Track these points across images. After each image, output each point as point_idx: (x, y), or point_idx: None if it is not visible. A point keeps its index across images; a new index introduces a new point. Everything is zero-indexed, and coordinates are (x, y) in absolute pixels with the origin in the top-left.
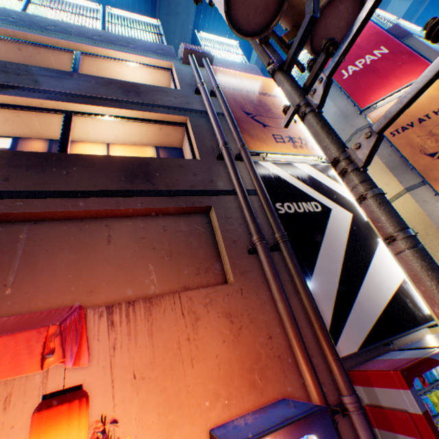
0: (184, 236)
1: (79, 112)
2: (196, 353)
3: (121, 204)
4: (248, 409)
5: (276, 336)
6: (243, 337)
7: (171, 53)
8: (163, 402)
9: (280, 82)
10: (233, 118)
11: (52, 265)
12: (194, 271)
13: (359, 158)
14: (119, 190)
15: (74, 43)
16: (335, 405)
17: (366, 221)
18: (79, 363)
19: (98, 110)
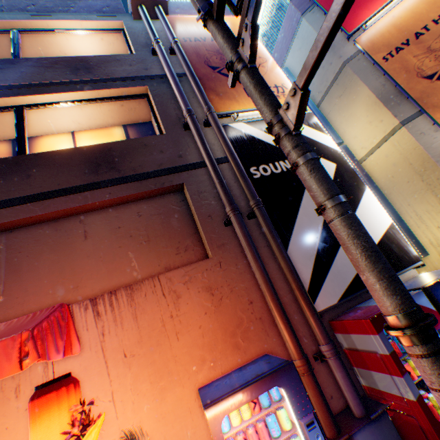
0: (160, 219)
1: (30, 104)
2: (180, 327)
3: (89, 198)
4: (233, 367)
5: (257, 300)
6: (224, 306)
7: (120, 9)
8: (154, 373)
9: (213, 34)
10: (196, 78)
11: (36, 268)
12: (174, 252)
13: (290, 121)
14: (85, 184)
15: (7, 21)
16: (316, 352)
17: (352, 170)
18: (72, 353)
19: (49, 99)
